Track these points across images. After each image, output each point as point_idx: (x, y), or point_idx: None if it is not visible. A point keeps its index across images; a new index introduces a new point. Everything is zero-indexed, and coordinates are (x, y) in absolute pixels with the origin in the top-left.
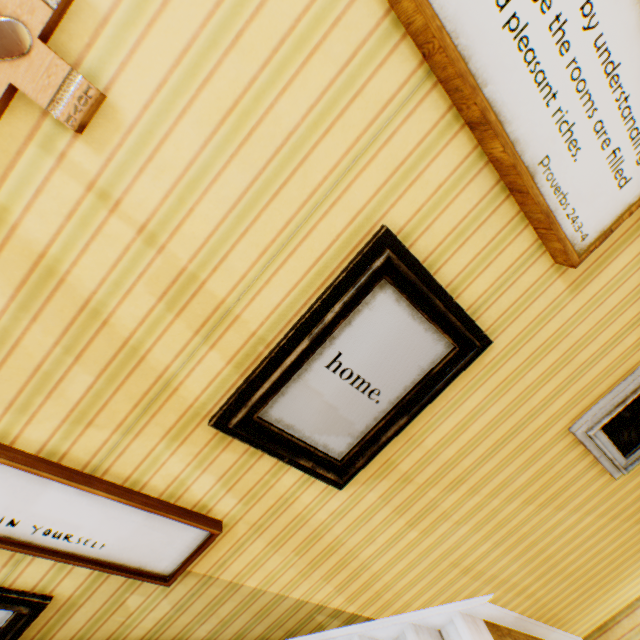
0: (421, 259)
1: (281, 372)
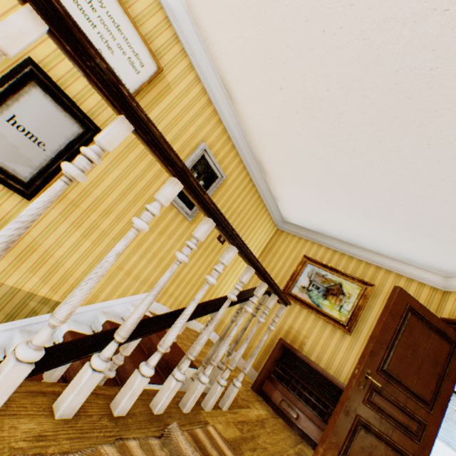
0: (56, 80)
1: None
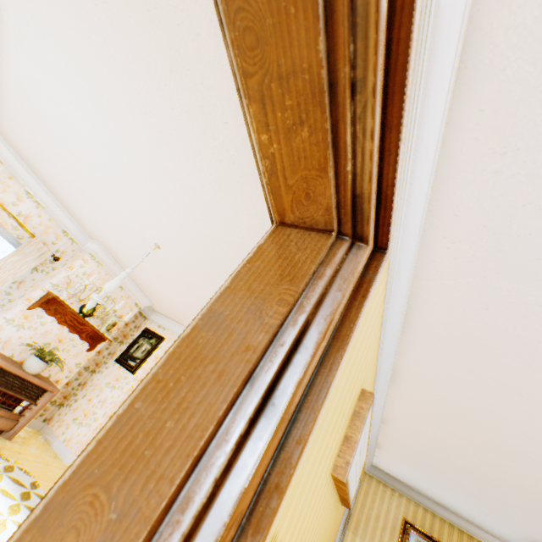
0: None
1: None
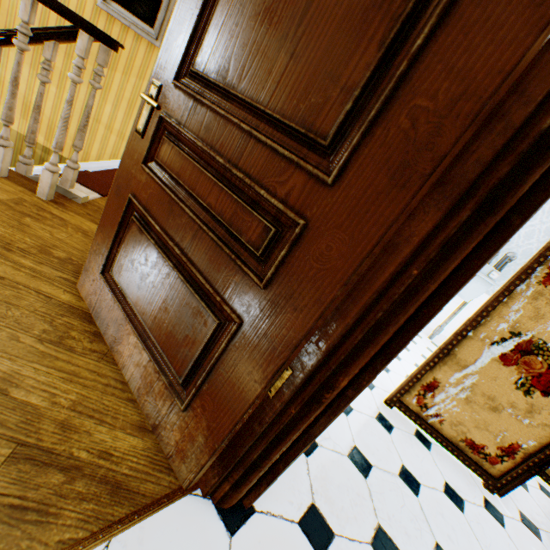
0: None
1: None
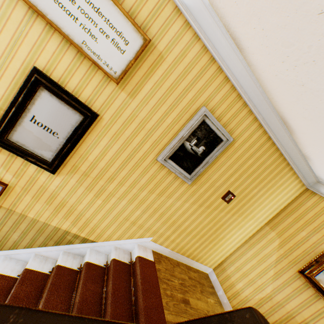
0: (57, 80)
1: (8, 119)
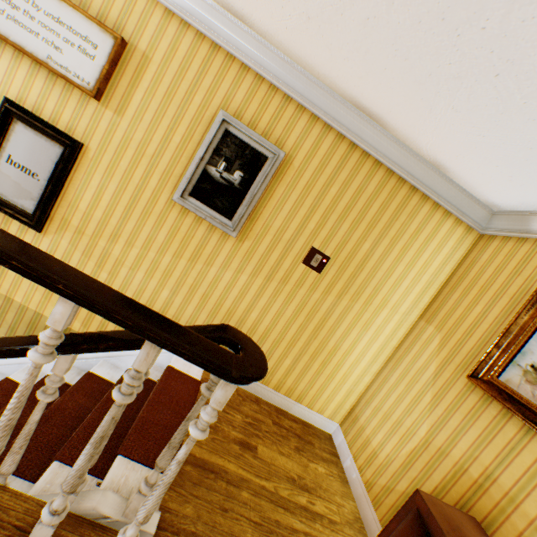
0: (32, 110)
1: None
